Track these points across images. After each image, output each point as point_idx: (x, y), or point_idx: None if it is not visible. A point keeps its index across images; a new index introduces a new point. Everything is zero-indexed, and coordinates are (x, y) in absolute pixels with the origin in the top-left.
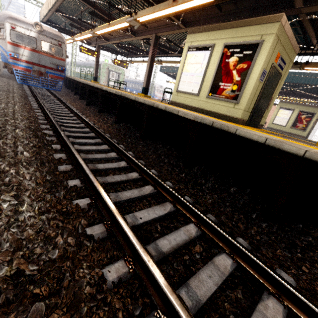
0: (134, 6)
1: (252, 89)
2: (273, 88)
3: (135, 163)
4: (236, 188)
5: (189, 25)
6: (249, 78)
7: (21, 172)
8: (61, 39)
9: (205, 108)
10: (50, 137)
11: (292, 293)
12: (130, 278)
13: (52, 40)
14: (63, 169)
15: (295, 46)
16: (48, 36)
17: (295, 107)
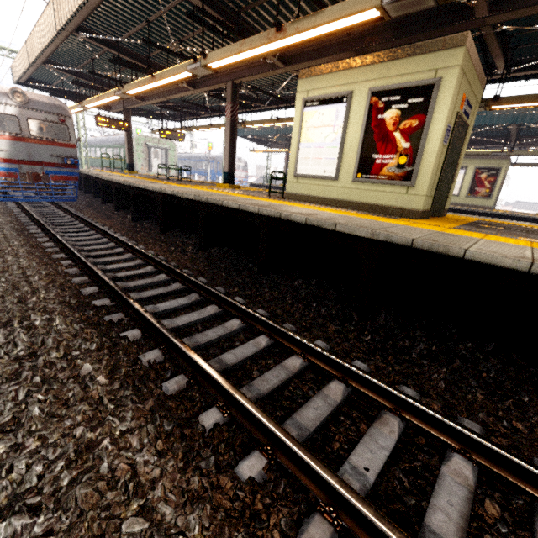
0: (190, 40)
1: (434, 159)
2: (457, 149)
3: (285, 335)
4: (470, 345)
5: (290, 61)
6: (425, 143)
7: (115, 432)
8: (64, 111)
9: (354, 199)
10: (112, 315)
11: None
12: None
13: (47, 116)
14: (174, 388)
15: (482, 77)
16: (39, 109)
17: (467, 162)
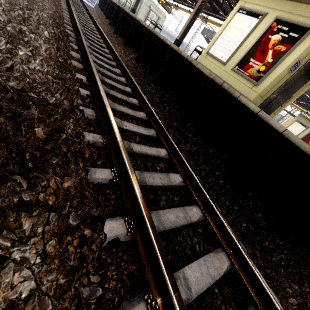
0: None
1: (277, 75)
2: (298, 87)
3: (139, 93)
4: (215, 151)
5: None
6: (280, 63)
7: (38, 42)
8: None
9: (225, 80)
10: (71, 37)
11: (213, 209)
12: (101, 148)
13: None
14: (75, 64)
15: None
16: None
17: None
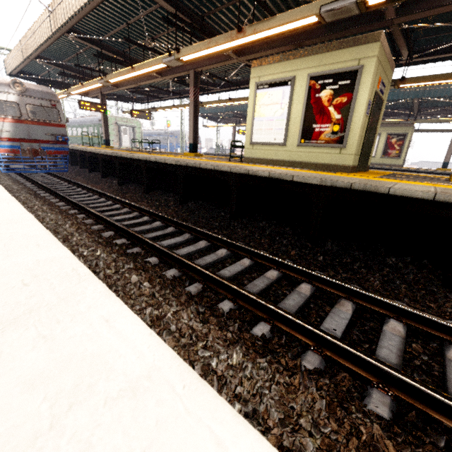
0: (161, 38)
1: (360, 127)
2: (376, 119)
3: (262, 257)
4: (394, 258)
5: (242, 53)
6: (353, 114)
7: (170, 311)
8: (54, 97)
9: (299, 160)
10: (132, 249)
11: None
12: (396, 408)
13: (41, 102)
14: (194, 290)
15: (392, 63)
16: (34, 96)
17: (381, 130)
